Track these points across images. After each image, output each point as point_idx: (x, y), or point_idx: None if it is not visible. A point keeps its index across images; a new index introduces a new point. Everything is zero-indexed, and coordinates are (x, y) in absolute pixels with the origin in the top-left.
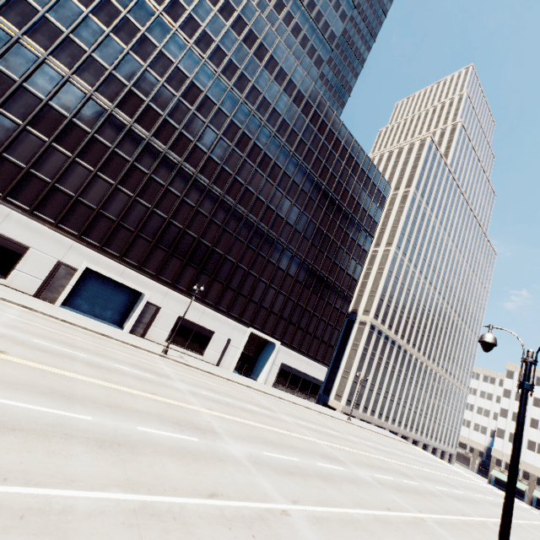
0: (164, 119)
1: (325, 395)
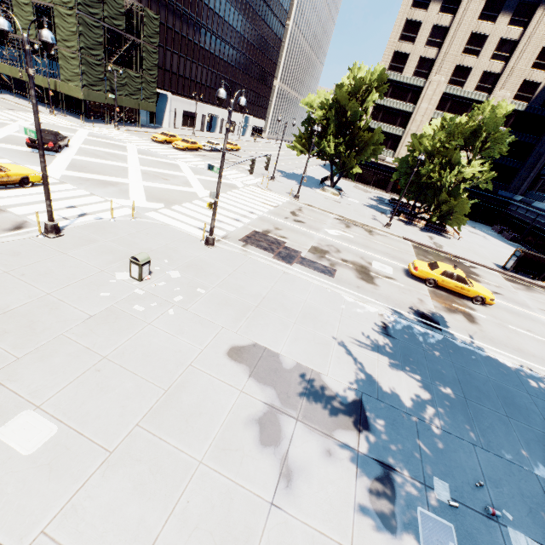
0: (214, 13)
1: None
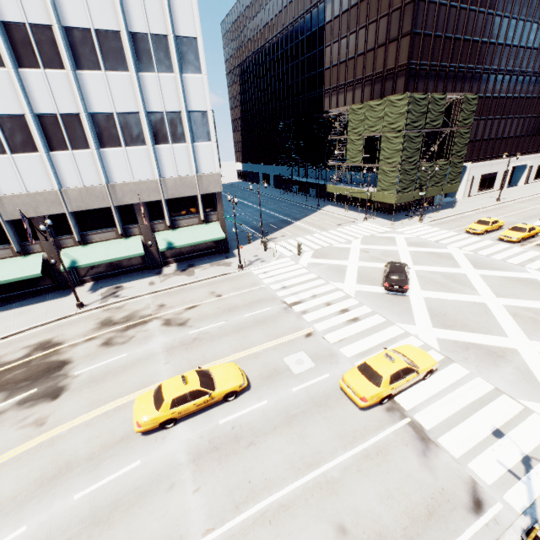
0: (538, 51)
1: None
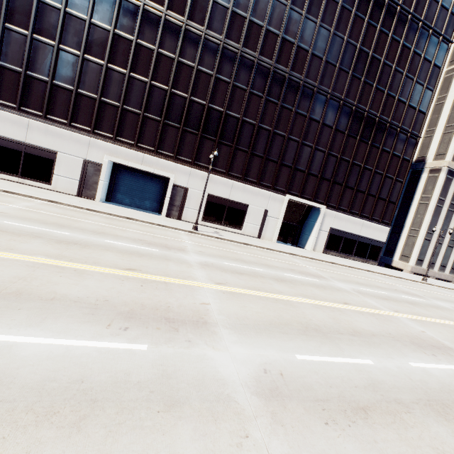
0: None
1: (386, 257)
